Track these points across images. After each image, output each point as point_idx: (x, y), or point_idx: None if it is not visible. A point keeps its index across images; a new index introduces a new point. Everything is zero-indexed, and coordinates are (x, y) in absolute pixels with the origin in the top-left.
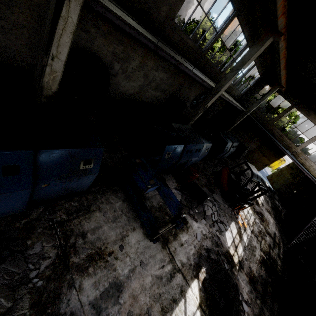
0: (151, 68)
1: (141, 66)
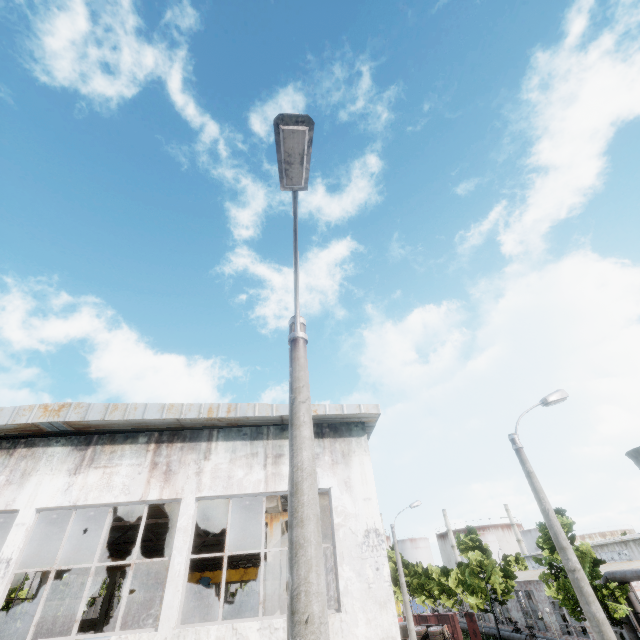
0: None
1: None
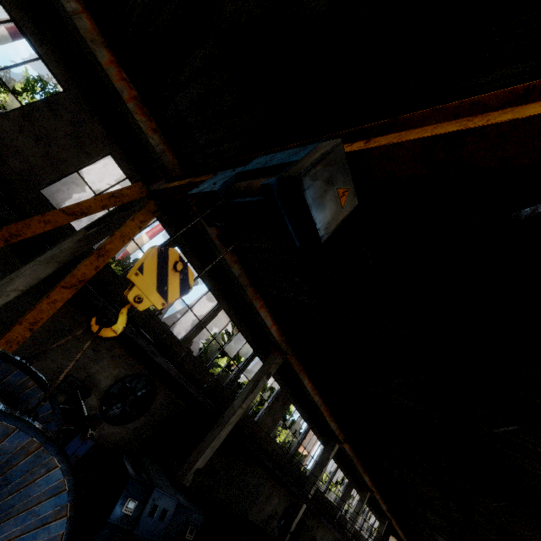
0: (330, 540)
1: (327, 540)
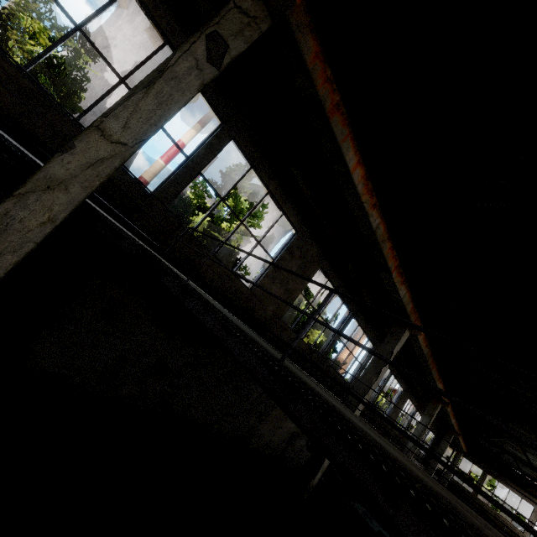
0: None
1: None
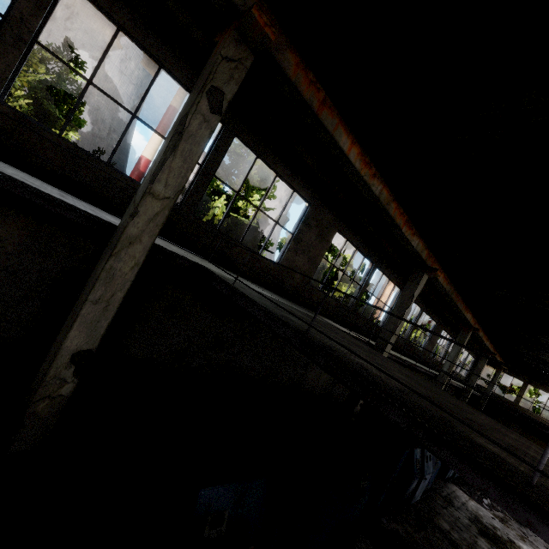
0: None
1: None
